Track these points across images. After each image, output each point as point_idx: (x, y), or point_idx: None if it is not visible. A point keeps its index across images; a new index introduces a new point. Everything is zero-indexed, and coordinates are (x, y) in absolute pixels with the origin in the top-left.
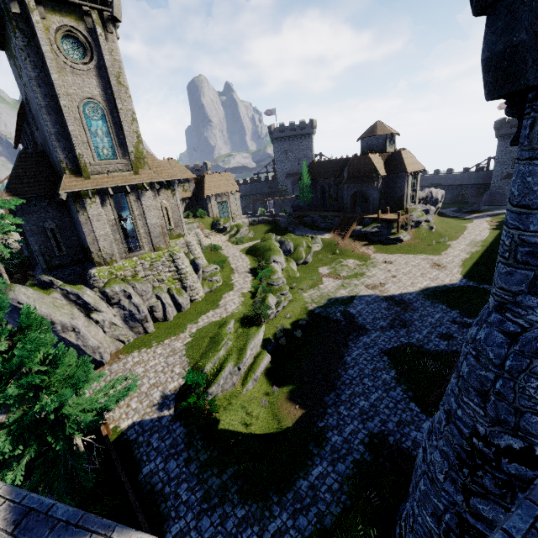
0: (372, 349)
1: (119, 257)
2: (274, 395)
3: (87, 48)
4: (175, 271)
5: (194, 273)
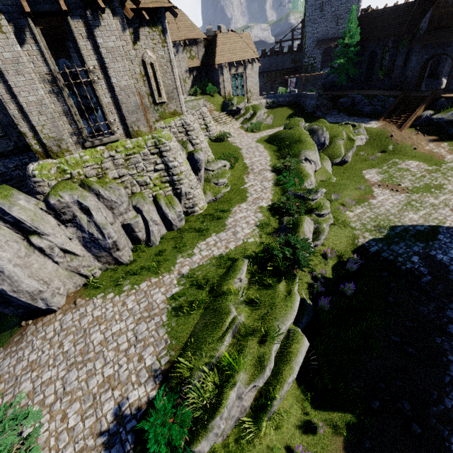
0: None
1: (74, 145)
2: (316, 433)
3: None
4: (163, 169)
5: (192, 174)
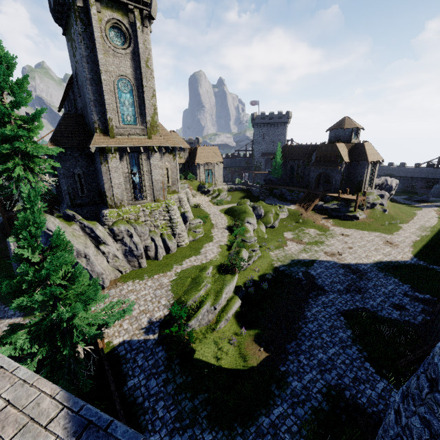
0: (330, 308)
1: (127, 203)
2: (242, 336)
3: (127, 37)
4: (168, 219)
5: (183, 224)
